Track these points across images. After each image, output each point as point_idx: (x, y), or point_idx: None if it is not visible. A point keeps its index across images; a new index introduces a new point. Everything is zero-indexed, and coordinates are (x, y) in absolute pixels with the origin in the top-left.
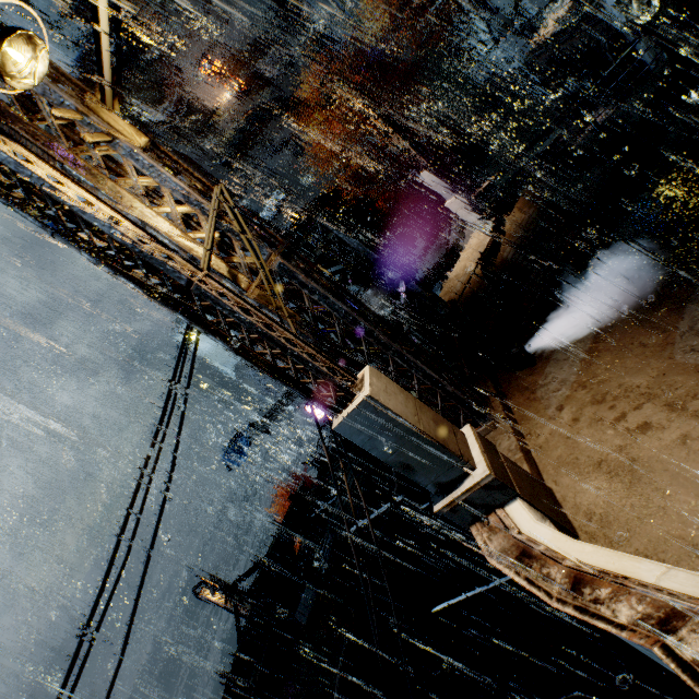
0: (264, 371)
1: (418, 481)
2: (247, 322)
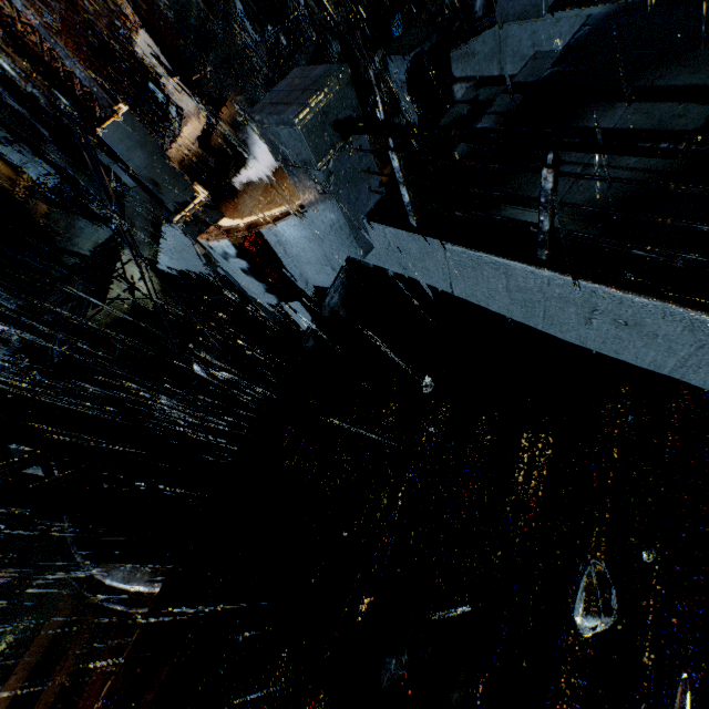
0: (31, 64)
1: (163, 198)
2: (20, 4)
